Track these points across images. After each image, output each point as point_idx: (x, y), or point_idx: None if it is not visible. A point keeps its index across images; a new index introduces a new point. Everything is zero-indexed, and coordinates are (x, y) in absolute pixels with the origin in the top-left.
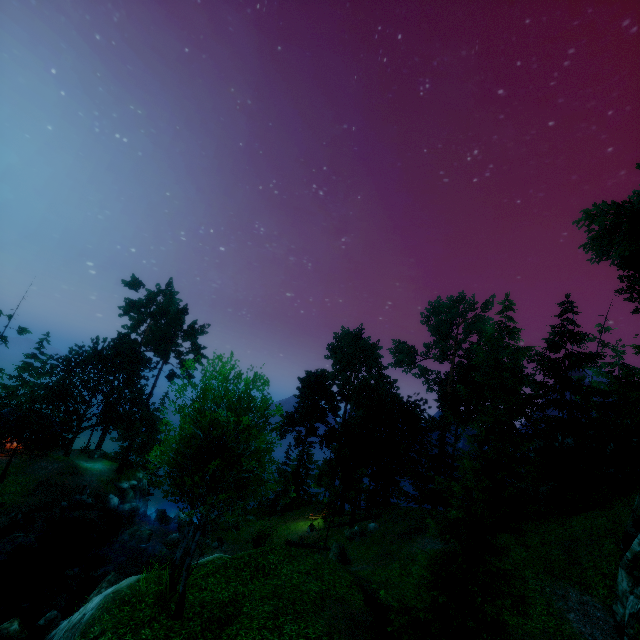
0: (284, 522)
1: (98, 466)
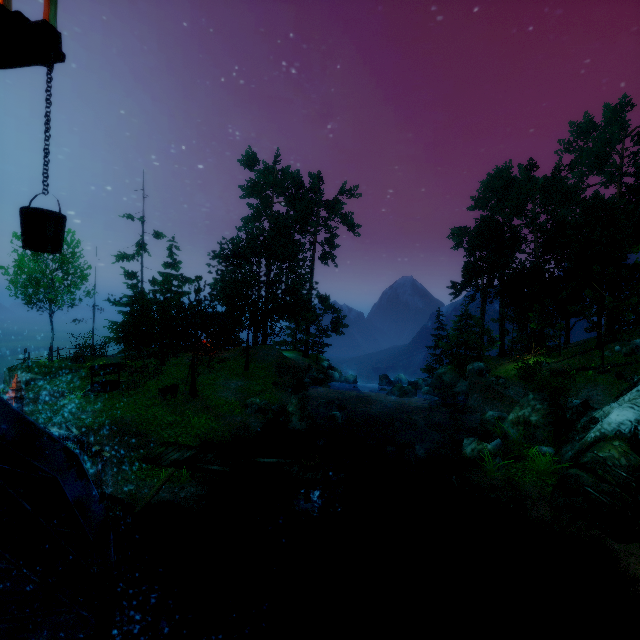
0: (493, 368)
1: (286, 354)
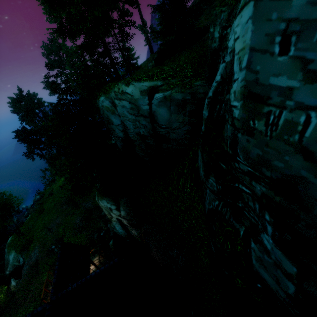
0: (60, 180)
1: None
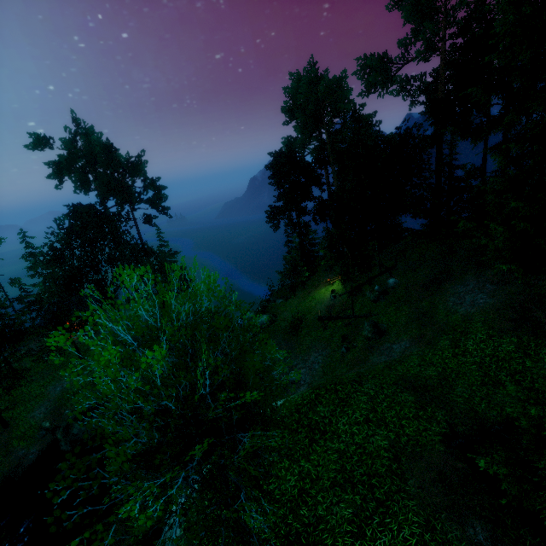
0: (308, 293)
1: None
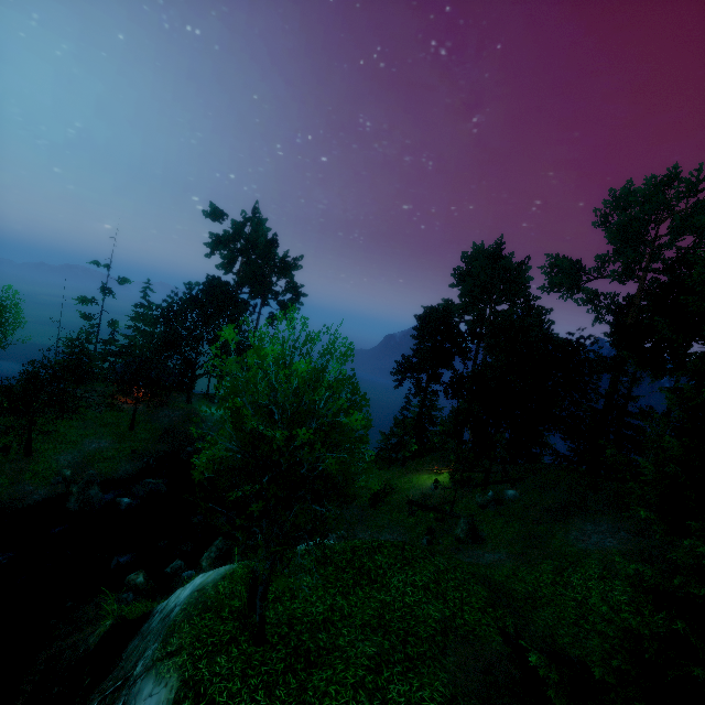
0: (405, 473)
1: (218, 411)
